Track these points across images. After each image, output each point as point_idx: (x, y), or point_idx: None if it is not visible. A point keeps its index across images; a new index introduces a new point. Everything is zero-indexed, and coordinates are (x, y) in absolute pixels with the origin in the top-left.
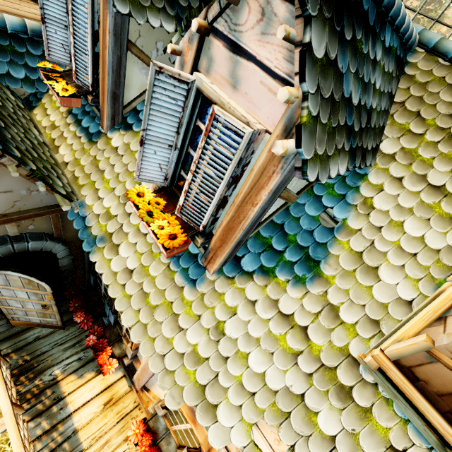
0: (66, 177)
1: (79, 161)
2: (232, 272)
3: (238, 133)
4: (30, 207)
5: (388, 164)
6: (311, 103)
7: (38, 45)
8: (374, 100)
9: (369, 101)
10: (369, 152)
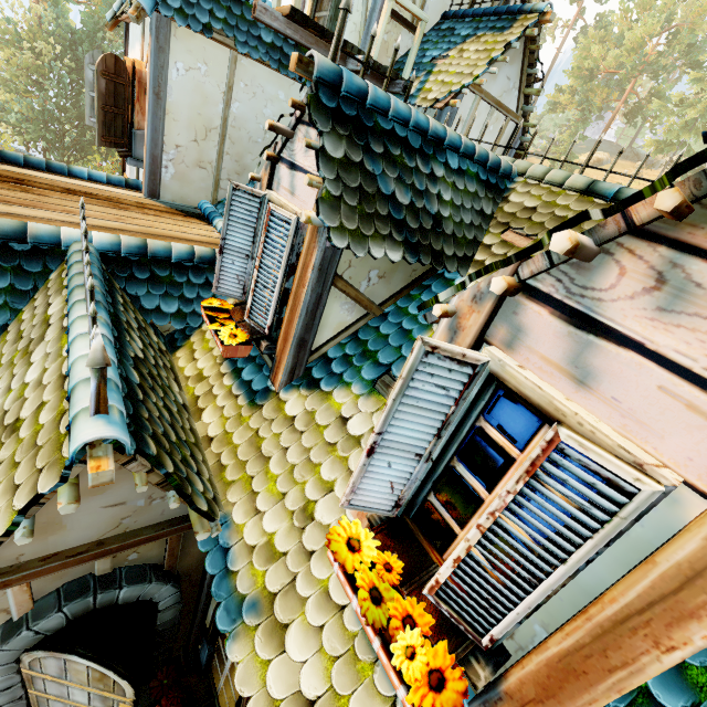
0: (206, 466)
1: (231, 436)
2: None
3: (616, 483)
4: (143, 524)
5: None
6: None
7: (202, 272)
8: None
9: None
10: None
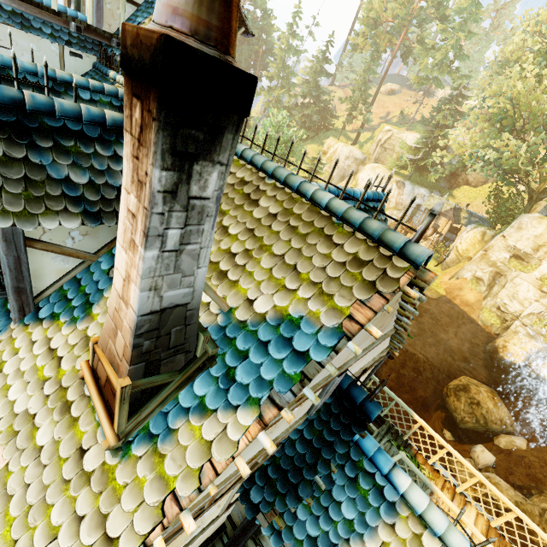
0: None
1: None
2: (30, 321)
3: None
4: None
5: None
6: None
7: None
8: None
9: (116, 181)
10: None
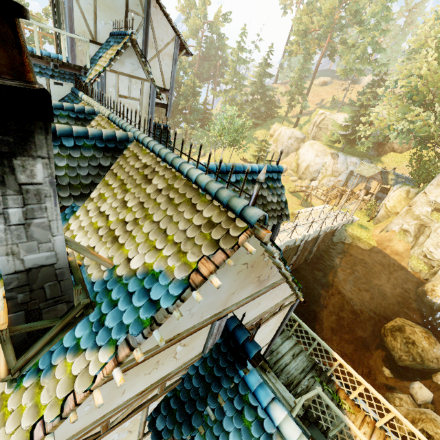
0: None
1: None
2: None
3: None
4: None
5: (89, 203)
6: None
7: None
8: (59, 171)
9: None
10: (67, 198)
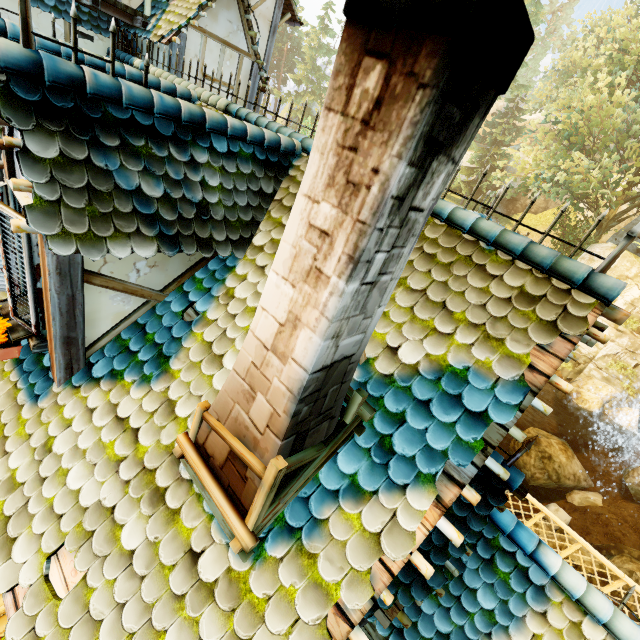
0: None
1: None
2: (81, 381)
3: None
4: None
5: (256, 255)
6: (40, 190)
7: None
8: (211, 196)
9: (194, 195)
10: (223, 243)
